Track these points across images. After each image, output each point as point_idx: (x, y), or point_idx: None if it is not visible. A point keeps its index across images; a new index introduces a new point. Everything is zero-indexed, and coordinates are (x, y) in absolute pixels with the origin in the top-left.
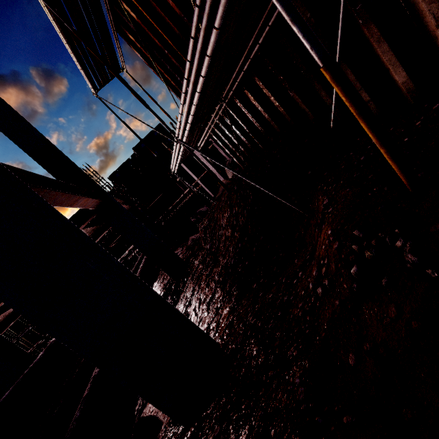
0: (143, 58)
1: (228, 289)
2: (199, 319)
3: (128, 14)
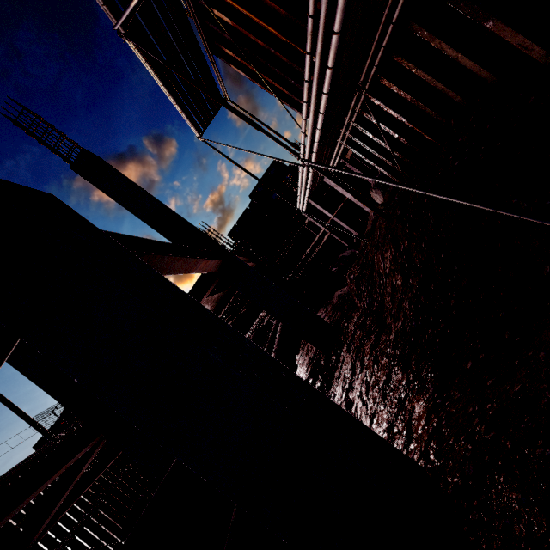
0: (245, 74)
1: (414, 370)
2: (369, 411)
3: (221, 22)
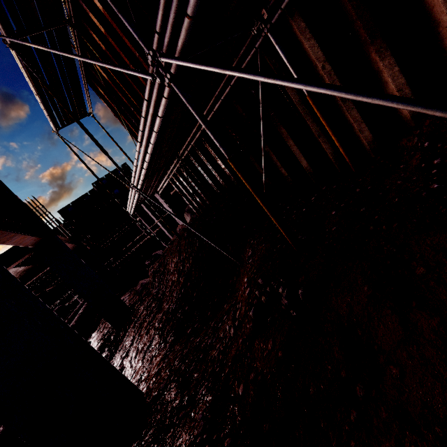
0: (110, 109)
1: (165, 336)
2: (133, 371)
3: (100, 74)
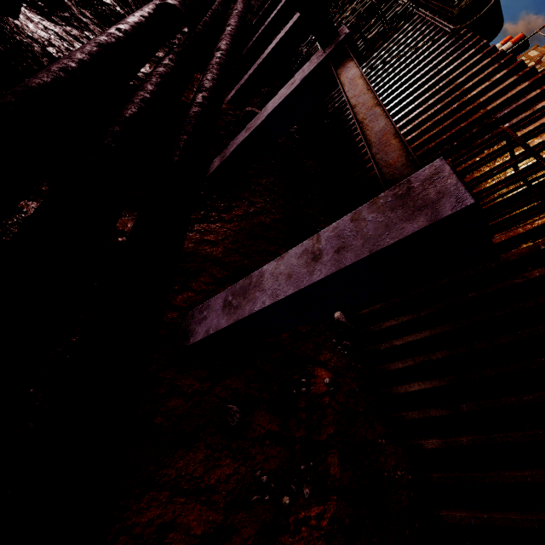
0: None
1: None
2: None
3: None
